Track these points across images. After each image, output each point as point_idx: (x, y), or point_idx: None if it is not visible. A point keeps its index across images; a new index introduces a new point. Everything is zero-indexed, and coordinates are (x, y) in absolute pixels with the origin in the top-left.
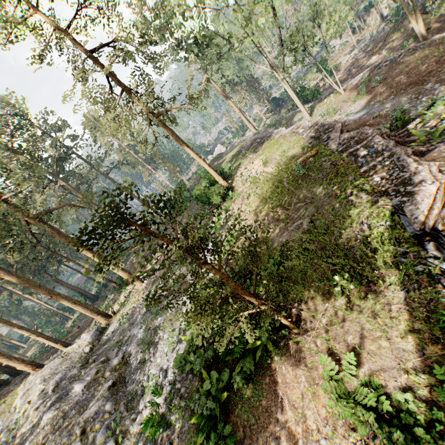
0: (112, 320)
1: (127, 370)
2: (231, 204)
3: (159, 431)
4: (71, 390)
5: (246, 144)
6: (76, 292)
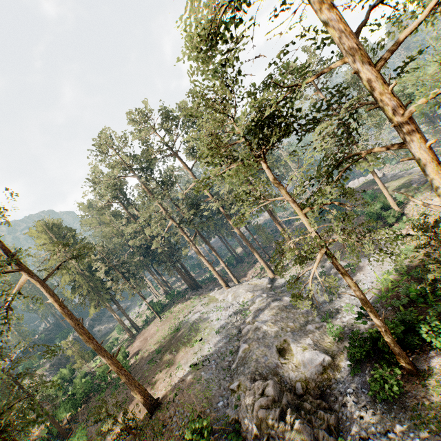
0: (277, 277)
1: (314, 301)
2: (404, 226)
3: (367, 323)
4: (282, 298)
5: (415, 178)
6: (230, 252)
